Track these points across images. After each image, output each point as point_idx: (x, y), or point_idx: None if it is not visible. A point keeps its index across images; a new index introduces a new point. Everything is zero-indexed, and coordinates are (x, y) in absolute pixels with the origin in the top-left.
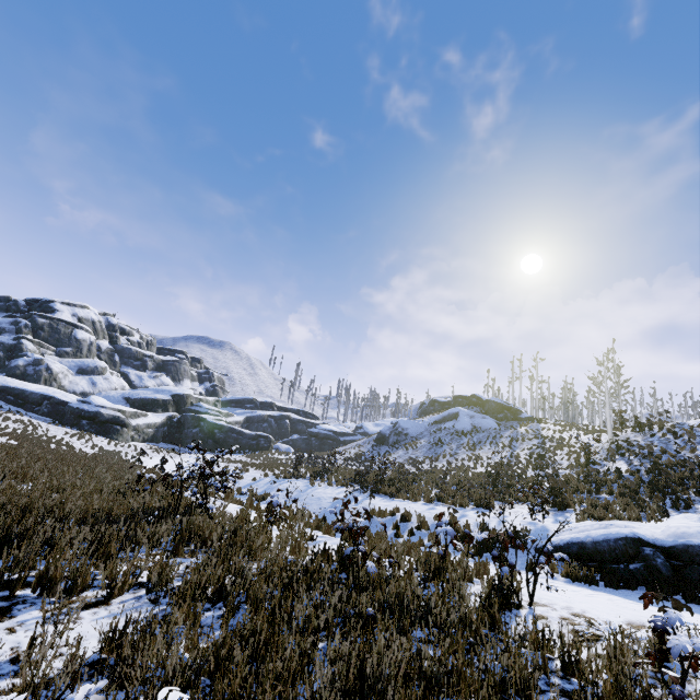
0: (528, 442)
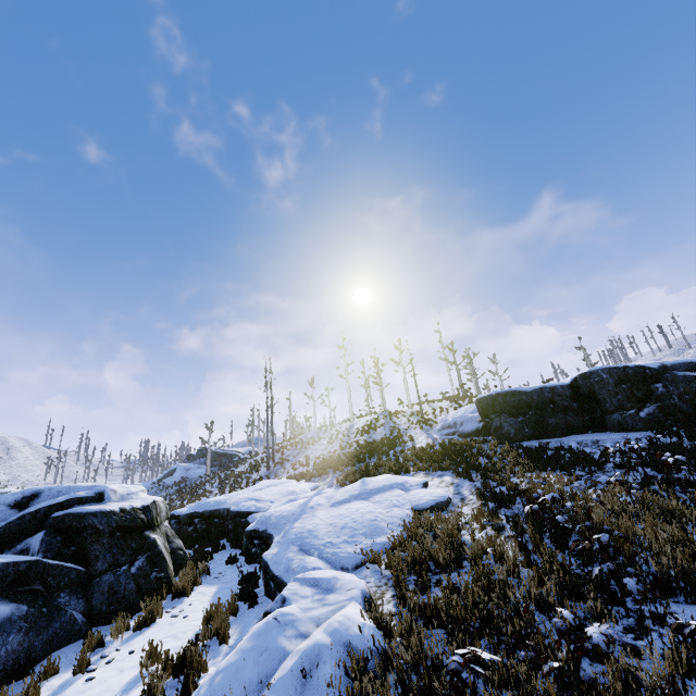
0: None
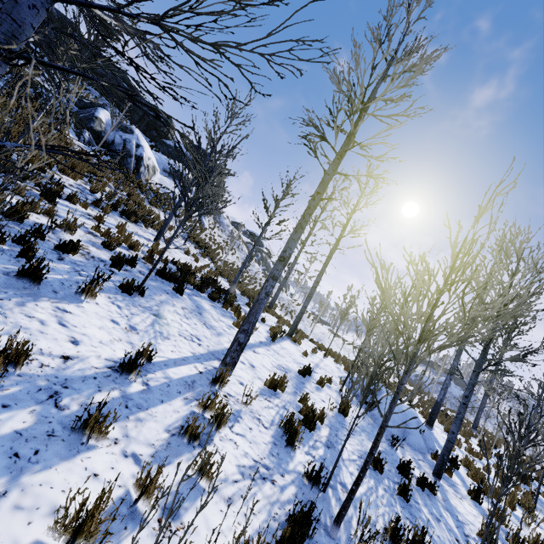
0: (493, 419)
